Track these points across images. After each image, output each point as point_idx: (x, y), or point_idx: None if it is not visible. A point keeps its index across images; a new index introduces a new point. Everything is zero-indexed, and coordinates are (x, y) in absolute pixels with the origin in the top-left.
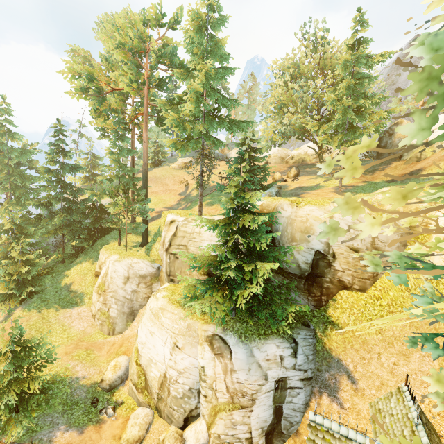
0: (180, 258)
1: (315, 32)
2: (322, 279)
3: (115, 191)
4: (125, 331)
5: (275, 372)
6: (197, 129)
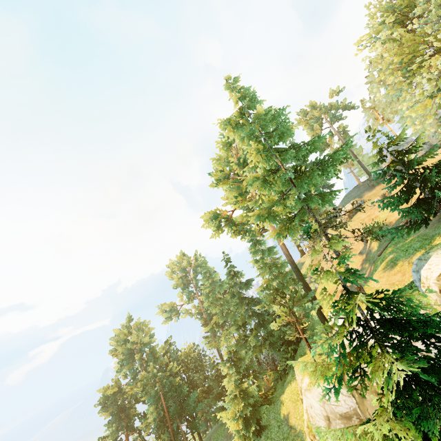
0: (366, 396)
1: None
2: None
3: (272, 300)
4: None
5: None
6: (289, 204)
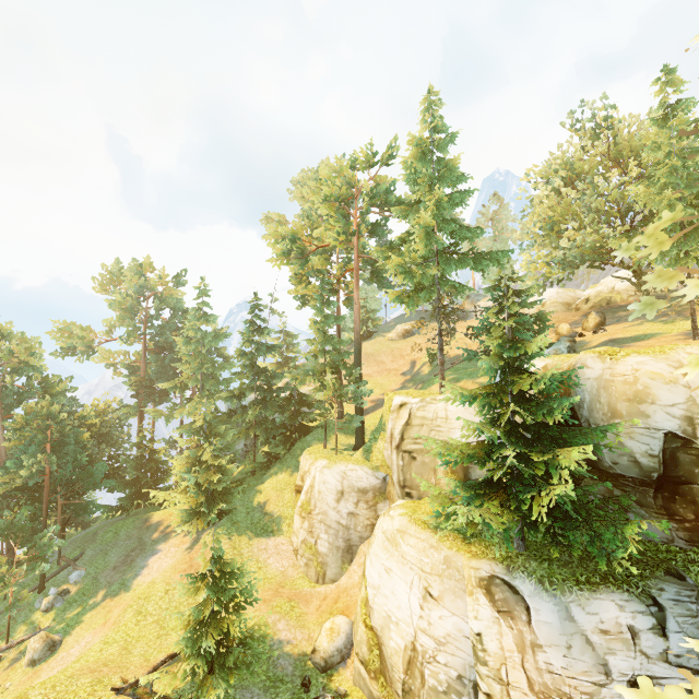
0: (418, 458)
1: (592, 116)
2: (692, 487)
3: (321, 371)
4: (341, 578)
5: (625, 662)
6: (429, 273)
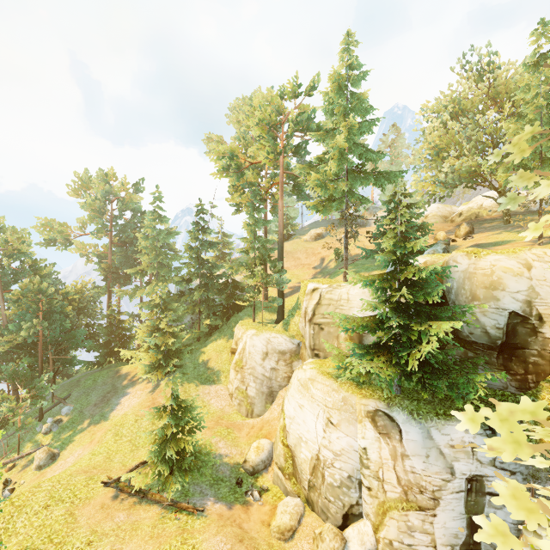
0: (325, 329)
1: (478, 60)
2: (524, 351)
3: (252, 262)
4: (264, 414)
5: (465, 466)
6: (340, 187)
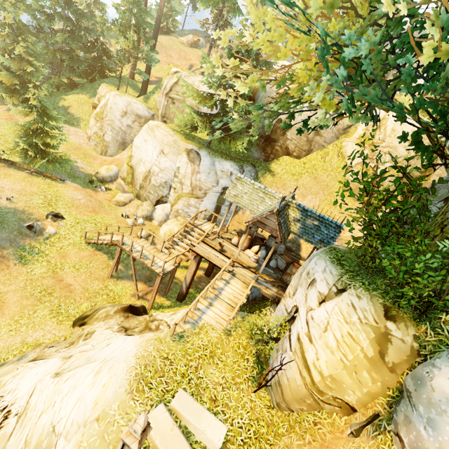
0: (176, 104)
1: None
2: (276, 143)
3: (127, 25)
4: (116, 156)
5: (224, 182)
6: None
